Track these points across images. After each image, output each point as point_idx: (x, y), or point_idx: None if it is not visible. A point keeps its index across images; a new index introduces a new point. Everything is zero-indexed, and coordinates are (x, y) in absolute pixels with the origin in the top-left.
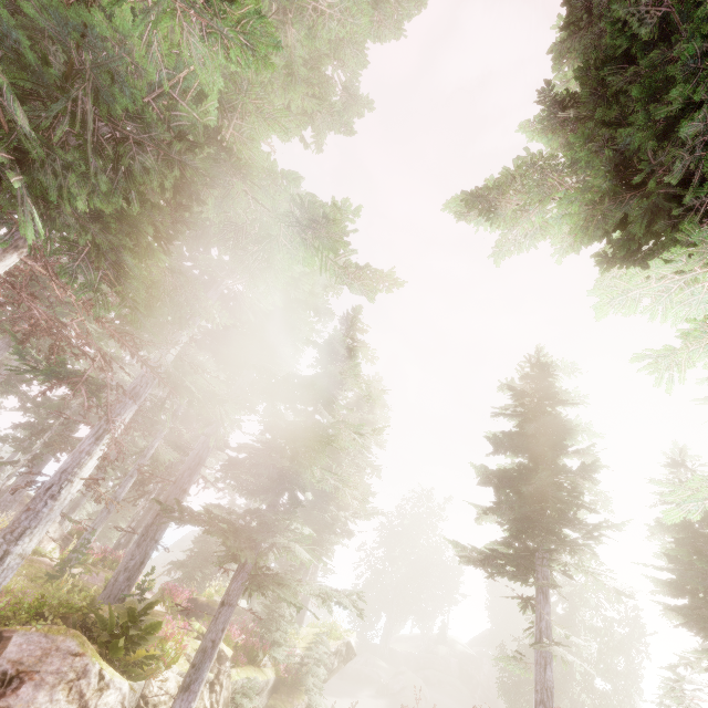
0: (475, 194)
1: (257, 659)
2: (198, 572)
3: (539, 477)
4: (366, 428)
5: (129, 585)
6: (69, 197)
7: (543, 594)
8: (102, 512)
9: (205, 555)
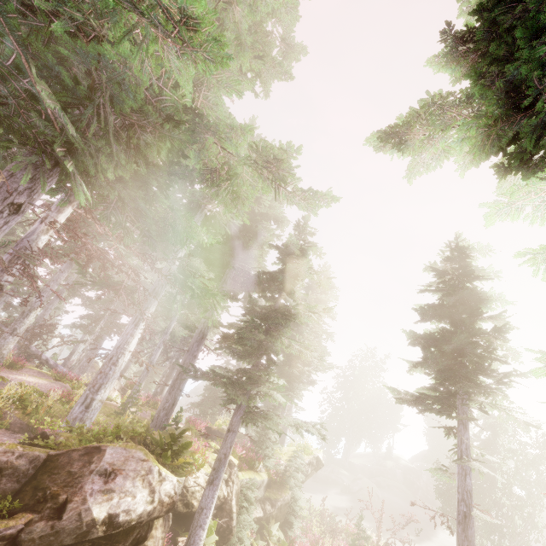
0: (387, 132)
1: (254, 467)
2: (209, 410)
3: (457, 338)
4: (320, 305)
5: (167, 419)
6: (101, 169)
7: (463, 425)
8: (143, 372)
9: (212, 399)
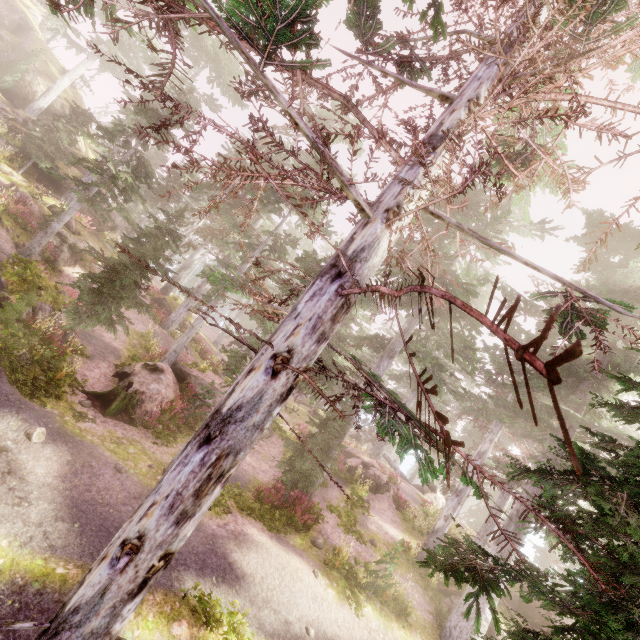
0: None
1: None
2: None
3: None
4: None
5: None
6: None
7: None
8: None
9: None
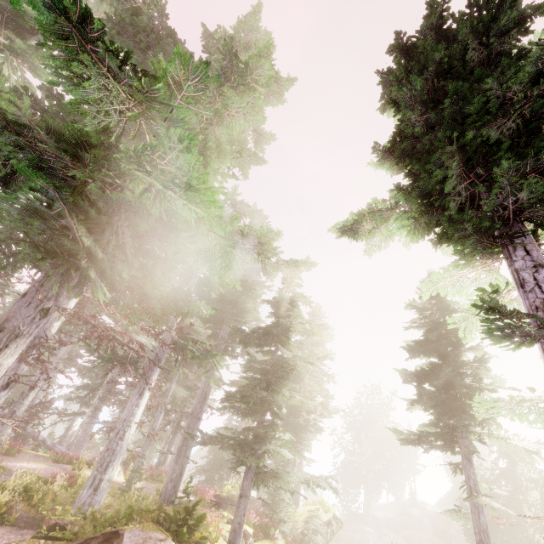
0: (343, 228)
1: (270, 534)
2: (216, 474)
3: (444, 373)
4: (317, 348)
5: (175, 491)
6: (115, 269)
7: (467, 459)
8: (146, 441)
9: (218, 461)
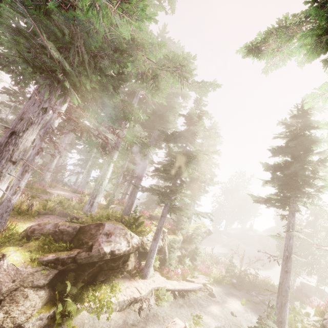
0: (250, 46)
1: (176, 233)
2: (150, 206)
3: (294, 166)
4: (211, 148)
5: (130, 210)
6: (82, 83)
7: (292, 214)
8: (114, 188)
9: (151, 200)
